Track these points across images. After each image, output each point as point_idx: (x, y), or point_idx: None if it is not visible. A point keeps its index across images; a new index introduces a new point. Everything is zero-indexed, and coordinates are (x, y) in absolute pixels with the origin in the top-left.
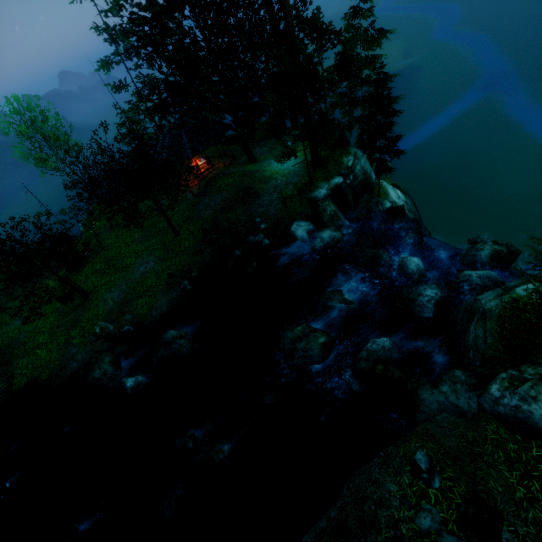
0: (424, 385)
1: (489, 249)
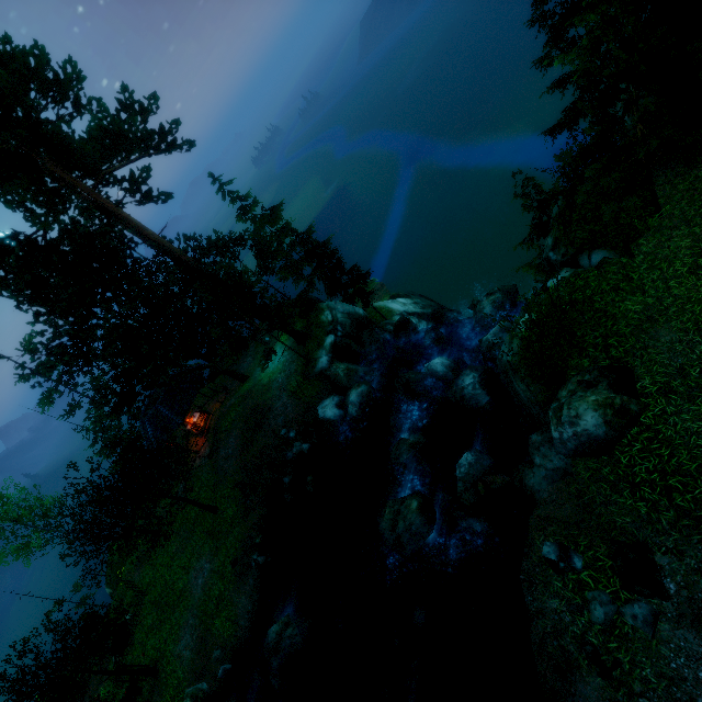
0: (524, 471)
1: (488, 303)
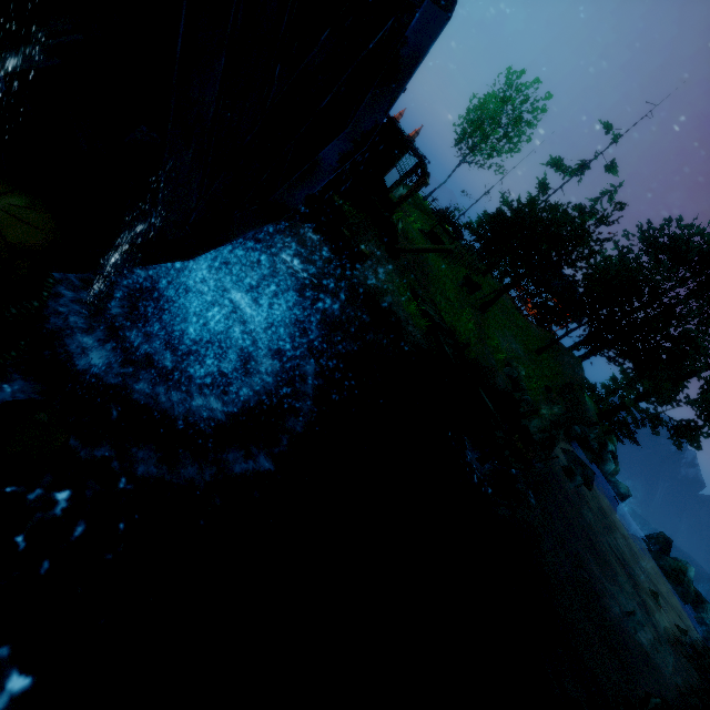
0: None
1: None
